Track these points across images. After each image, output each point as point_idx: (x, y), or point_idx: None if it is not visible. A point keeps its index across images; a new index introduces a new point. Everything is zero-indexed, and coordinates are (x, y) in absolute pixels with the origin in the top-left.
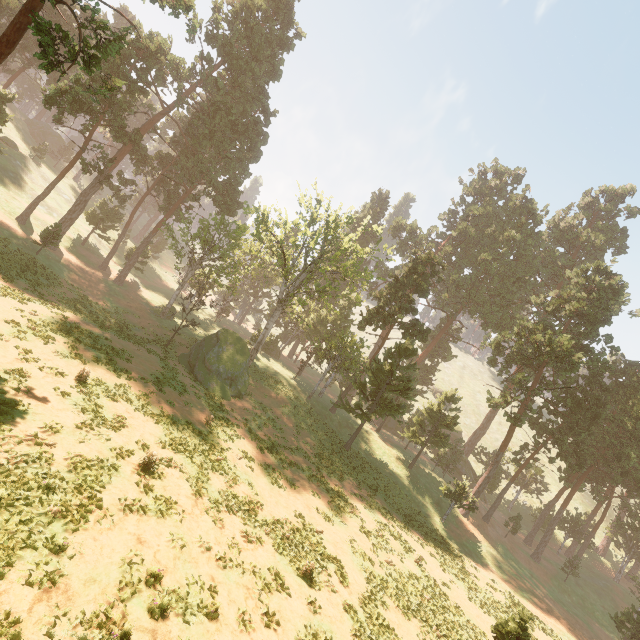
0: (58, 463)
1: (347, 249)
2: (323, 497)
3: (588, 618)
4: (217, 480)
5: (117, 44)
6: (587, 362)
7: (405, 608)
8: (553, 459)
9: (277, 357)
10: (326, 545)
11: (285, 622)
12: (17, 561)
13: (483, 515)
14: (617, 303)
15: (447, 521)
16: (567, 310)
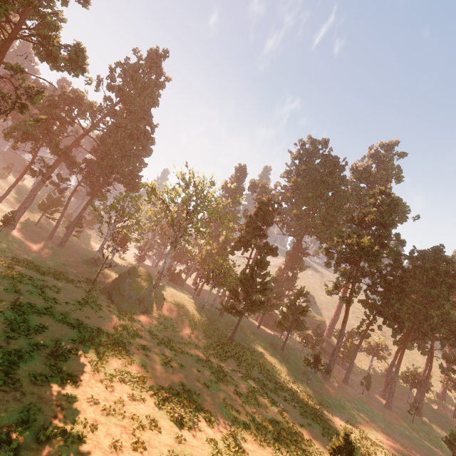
0: None
1: (210, 201)
2: (206, 373)
3: (433, 448)
4: (115, 362)
5: (40, 96)
6: (387, 253)
7: (261, 441)
8: (380, 326)
9: (182, 285)
10: (201, 402)
11: (152, 448)
12: None
13: (343, 379)
14: (402, 213)
15: (312, 385)
16: (366, 221)
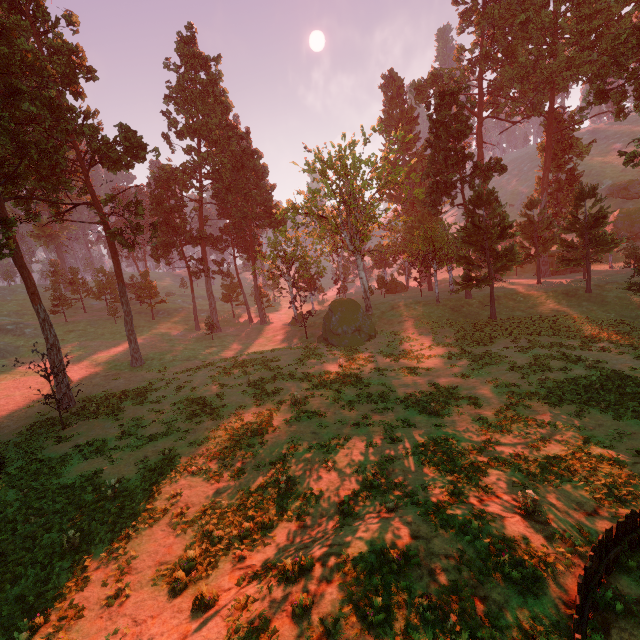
0: (247, 419)
1: (359, 171)
2: (463, 365)
3: None
4: (351, 391)
5: (140, 206)
6: None
7: (556, 402)
8: None
9: (404, 290)
10: (462, 392)
11: (408, 439)
12: (238, 454)
13: None
14: None
15: None
16: None
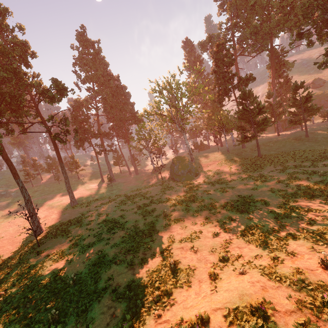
0: (141, 228)
1: (179, 89)
2: (251, 183)
3: None
4: (194, 205)
5: (67, 120)
6: None
7: (310, 197)
8: None
9: (208, 148)
10: (255, 198)
11: (234, 228)
12: (140, 249)
13: None
14: None
15: None
16: None
